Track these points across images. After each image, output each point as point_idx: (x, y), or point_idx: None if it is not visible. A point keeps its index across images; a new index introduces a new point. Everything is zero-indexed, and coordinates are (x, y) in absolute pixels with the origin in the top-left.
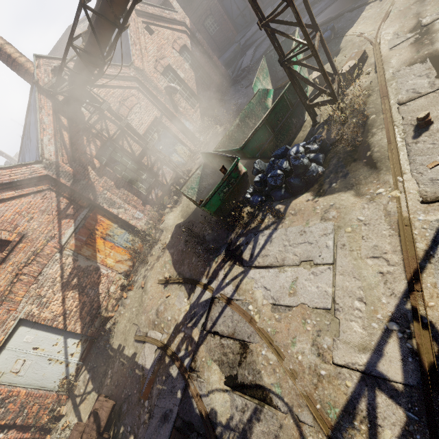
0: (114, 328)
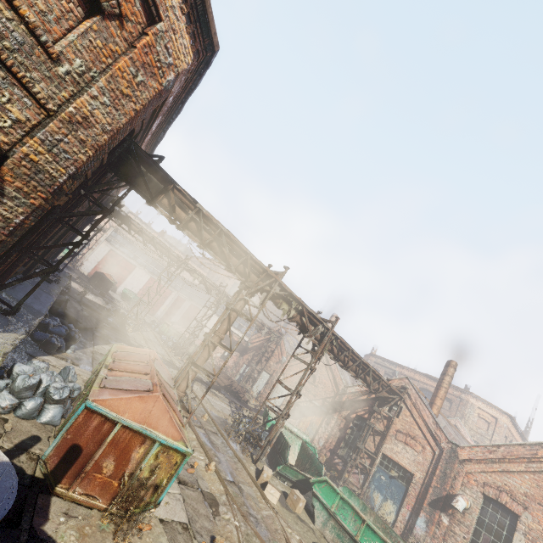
0: None
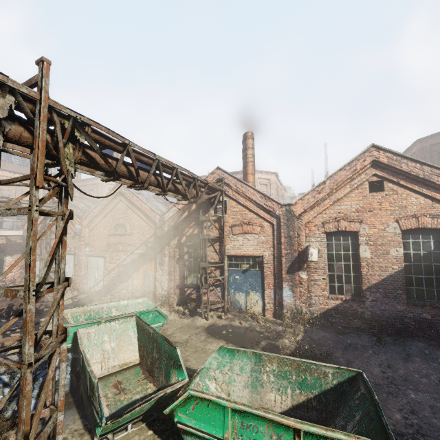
0: (99, 301)
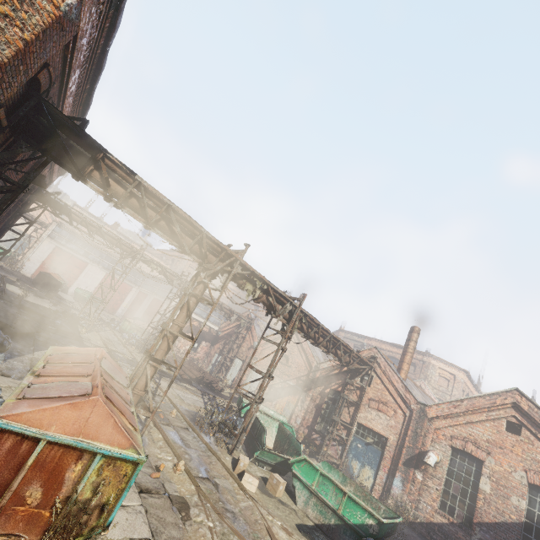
0: None
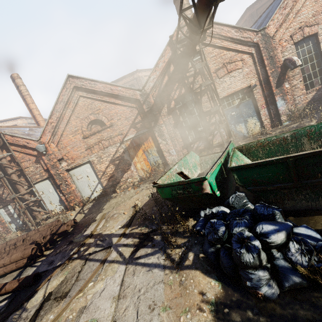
0: (112, 199)
